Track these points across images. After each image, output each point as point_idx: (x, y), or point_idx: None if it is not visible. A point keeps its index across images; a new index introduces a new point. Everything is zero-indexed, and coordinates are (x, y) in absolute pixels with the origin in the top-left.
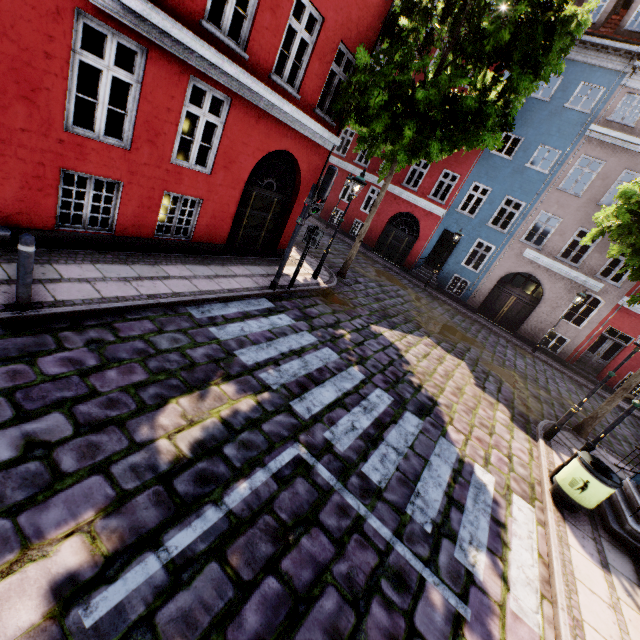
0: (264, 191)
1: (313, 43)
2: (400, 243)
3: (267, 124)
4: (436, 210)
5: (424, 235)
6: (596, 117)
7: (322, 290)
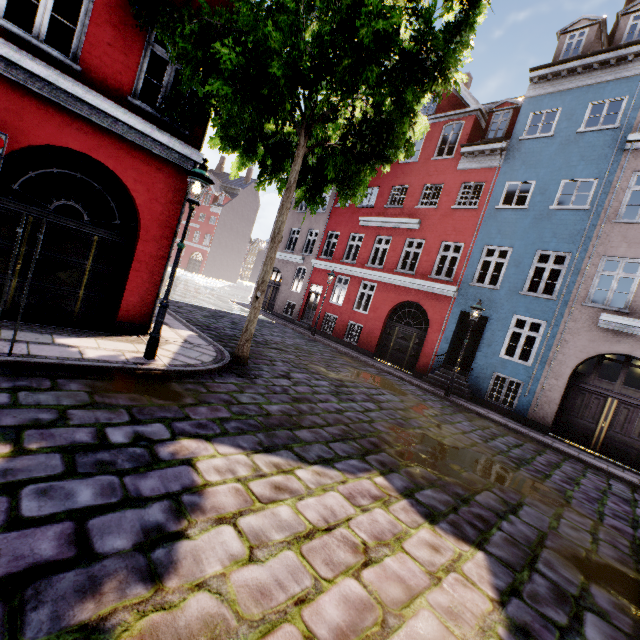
0: (56, 217)
1: (93, 1)
2: (407, 341)
3: (9, 95)
4: (443, 290)
5: (435, 324)
6: (632, 127)
7: (142, 374)
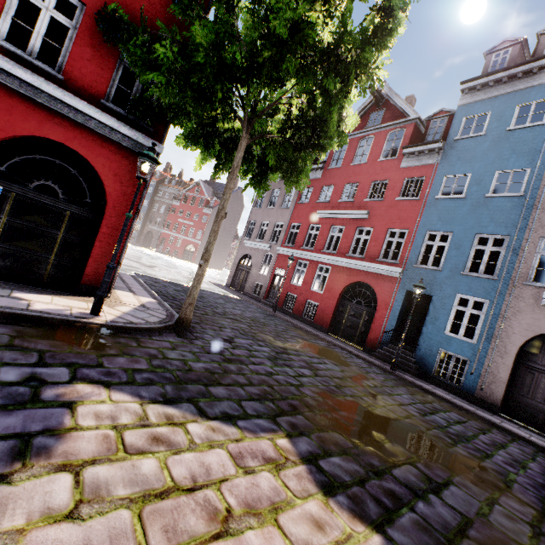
0: (35, 194)
1: (78, 29)
2: (358, 318)
3: (2, 97)
4: (390, 271)
5: (383, 302)
6: None
7: (80, 326)
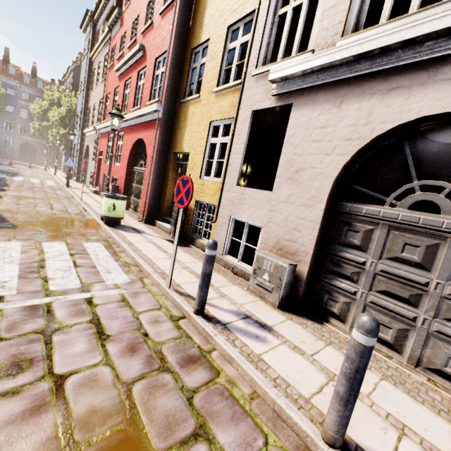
0: None
1: None
2: None
3: None
4: None
5: None
6: (18, 98)
7: None
